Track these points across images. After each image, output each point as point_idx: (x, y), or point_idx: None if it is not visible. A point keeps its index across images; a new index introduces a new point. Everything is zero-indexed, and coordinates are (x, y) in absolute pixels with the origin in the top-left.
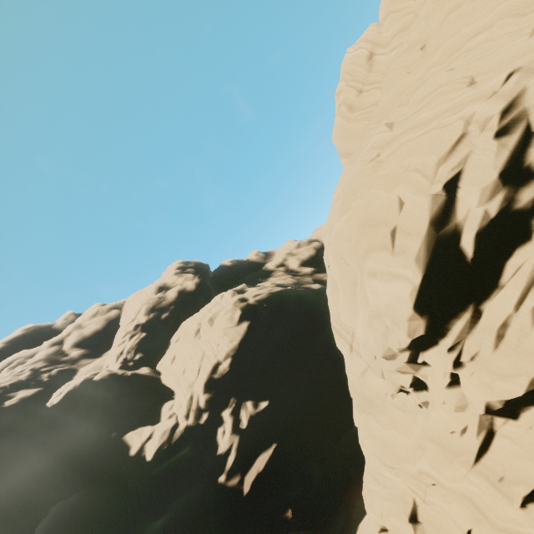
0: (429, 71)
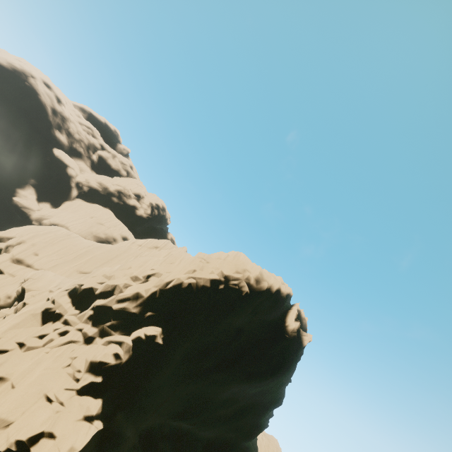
0: (94, 247)
